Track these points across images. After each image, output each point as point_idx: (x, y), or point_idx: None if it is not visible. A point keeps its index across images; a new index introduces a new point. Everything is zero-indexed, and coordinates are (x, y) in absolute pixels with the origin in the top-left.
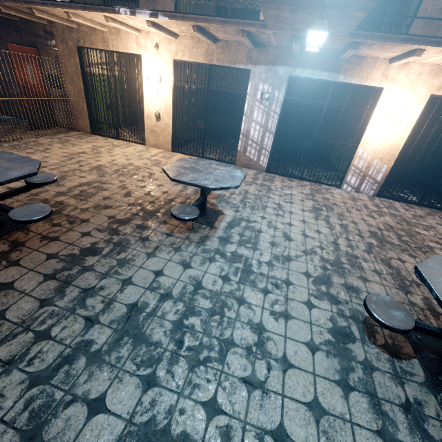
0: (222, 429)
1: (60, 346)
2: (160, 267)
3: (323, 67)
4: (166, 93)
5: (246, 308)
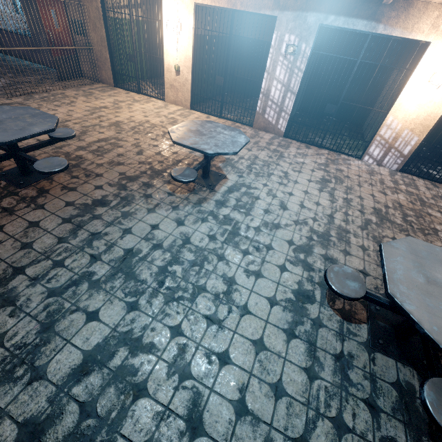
0: (180, 346)
1: (70, 273)
2: (157, 222)
3: (361, 14)
4: (186, 43)
5: (223, 264)
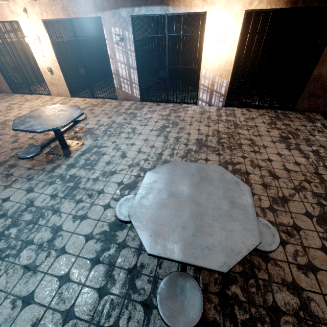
0: None
1: None
2: (9, 195)
3: (154, 2)
4: (48, 50)
5: (56, 216)
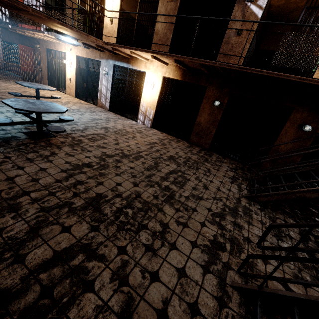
0: None
1: None
2: None
3: (124, 61)
4: (73, 69)
5: (0, 113)
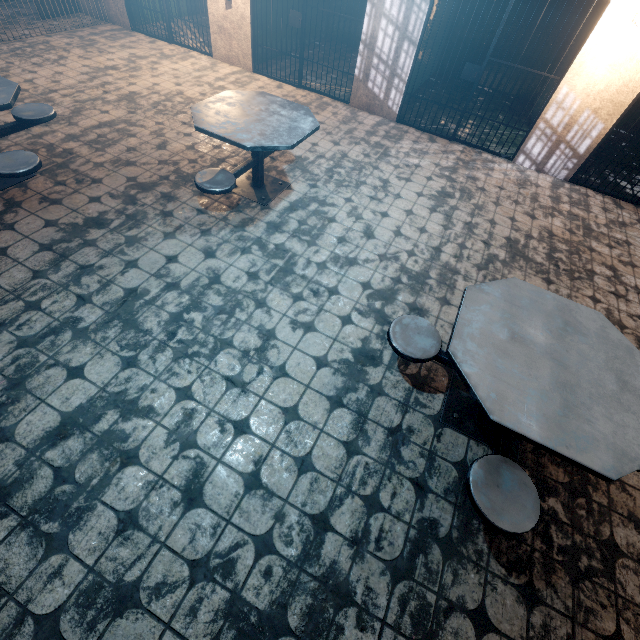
0: (187, 411)
1: (49, 318)
2: (176, 252)
3: None
4: None
5: (263, 312)
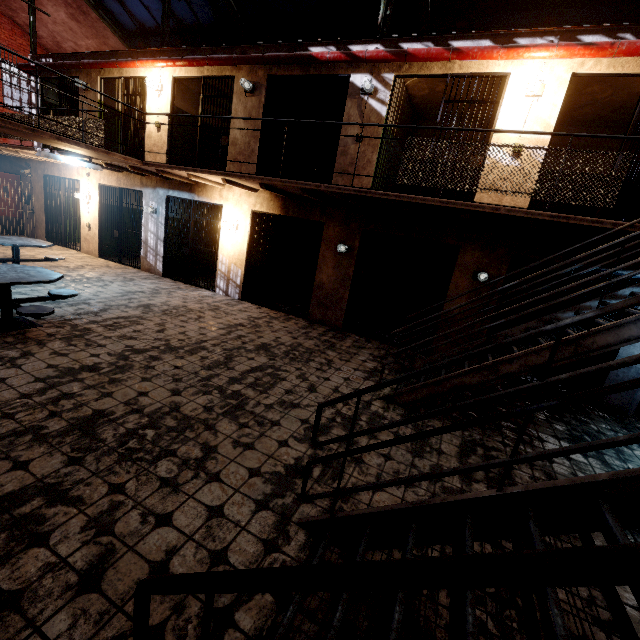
0: None
1: None
2: None
3: (185, 189)
4: (94, 208)
5: None
